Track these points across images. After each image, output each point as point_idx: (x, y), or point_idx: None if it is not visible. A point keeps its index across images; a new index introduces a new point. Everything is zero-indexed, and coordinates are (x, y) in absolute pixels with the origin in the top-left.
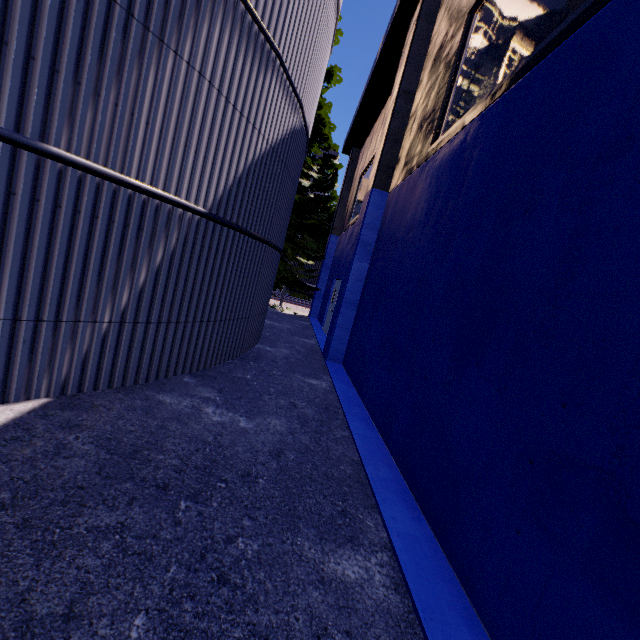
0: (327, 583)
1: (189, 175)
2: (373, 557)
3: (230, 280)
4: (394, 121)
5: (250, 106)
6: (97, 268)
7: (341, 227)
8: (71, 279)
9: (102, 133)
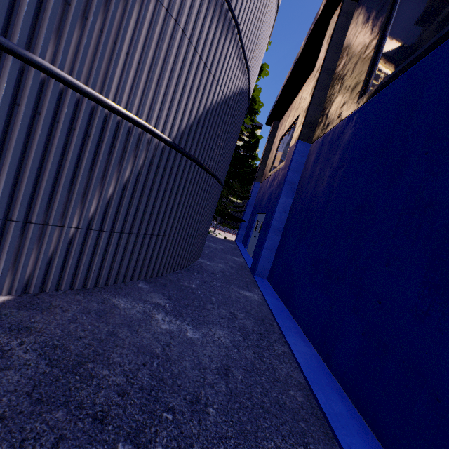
0: None
1: (159, 106)
2: None
3: (184, 202)
4: (317, 90)
5: (212, 60)
6: (70, 176)
7: (263, 176)
8: (44, 184)
9: (86, 54)
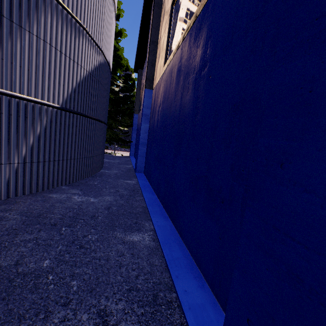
0: (126, 243)
1: (47, 89)
2: (146, 233)
3: (79, 139)
4: (150, 56)
5: (74, 54)
6: (6, 138)
7: (138, 109)
8: None
9: None
